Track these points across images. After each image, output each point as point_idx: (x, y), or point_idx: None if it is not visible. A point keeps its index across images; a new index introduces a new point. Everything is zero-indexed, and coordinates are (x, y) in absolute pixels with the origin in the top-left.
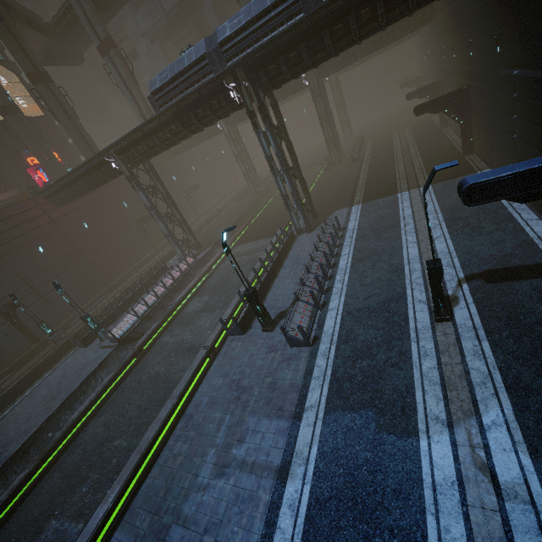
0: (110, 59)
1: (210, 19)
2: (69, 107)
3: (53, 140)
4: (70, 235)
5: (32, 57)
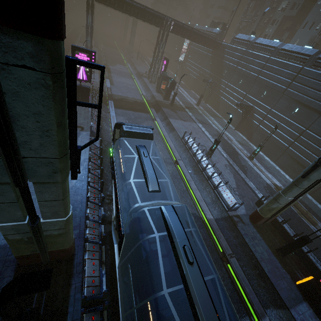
0: None
1: None
2: None
3: None
4: None
5: None
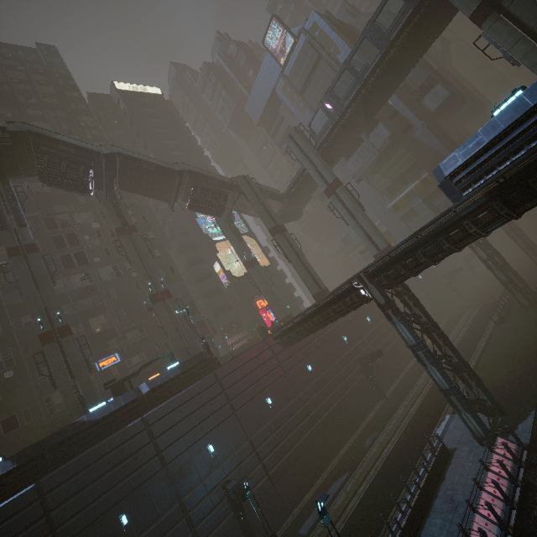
0: (336, 196)
1: (422, 136)
2: (297, 248)
3: (275, 283)
4: (295, 381)
5: (274, 216)
